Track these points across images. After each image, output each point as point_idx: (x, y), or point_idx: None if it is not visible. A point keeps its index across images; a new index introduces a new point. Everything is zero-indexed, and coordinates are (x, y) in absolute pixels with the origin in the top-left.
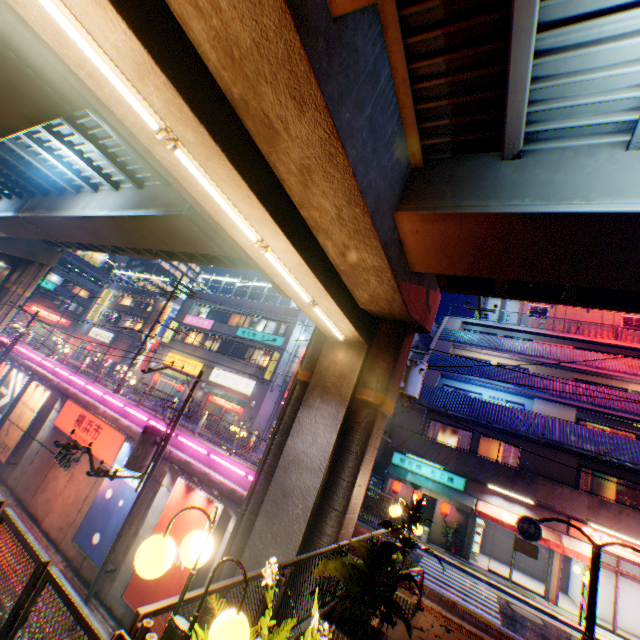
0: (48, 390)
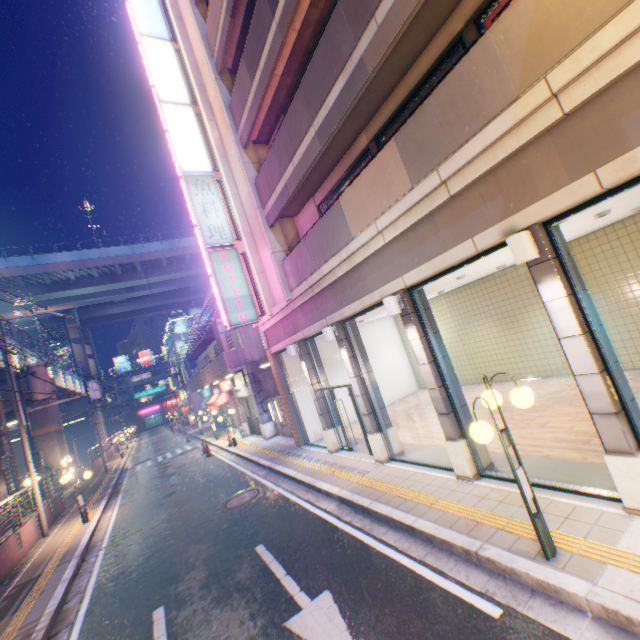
0: None
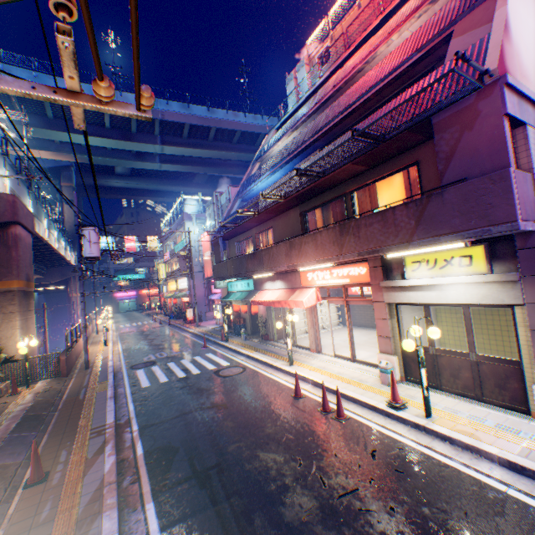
0: None
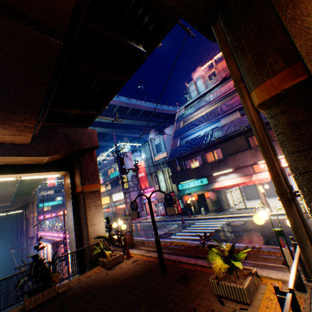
0: (50, 244)
